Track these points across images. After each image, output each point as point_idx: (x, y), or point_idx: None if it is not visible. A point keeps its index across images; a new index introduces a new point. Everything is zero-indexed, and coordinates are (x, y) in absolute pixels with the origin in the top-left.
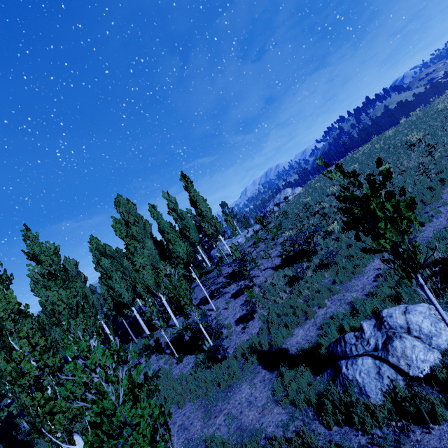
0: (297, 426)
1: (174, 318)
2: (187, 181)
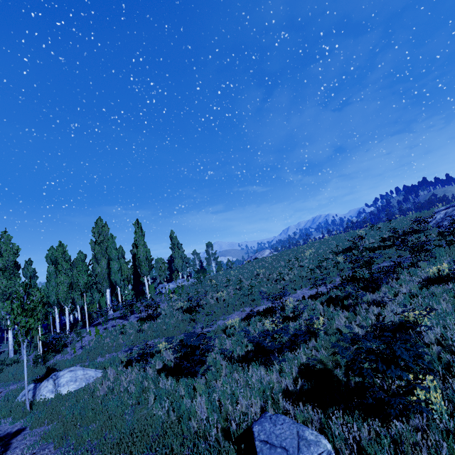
0: None
1: (68, 328)
2: (138, 227)
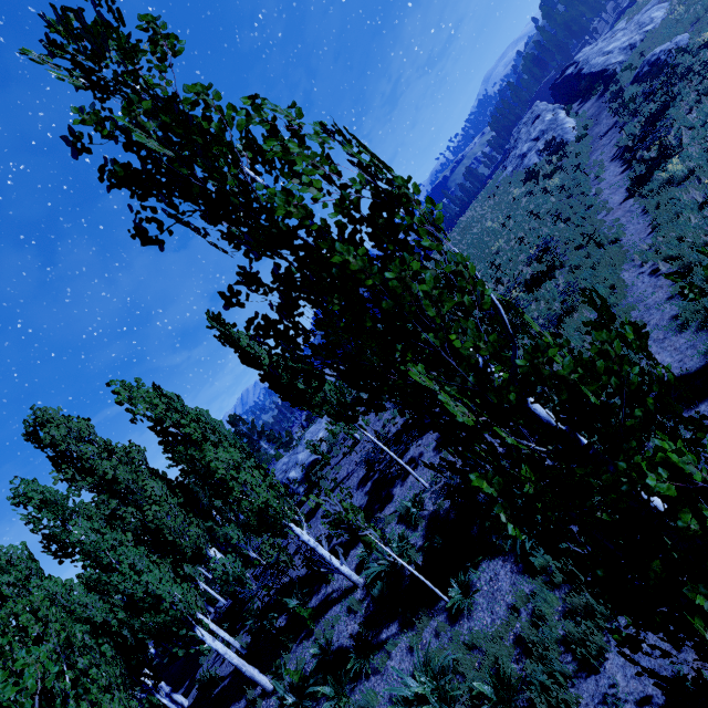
0: None
1: (343, 566)
2: (224, 325)
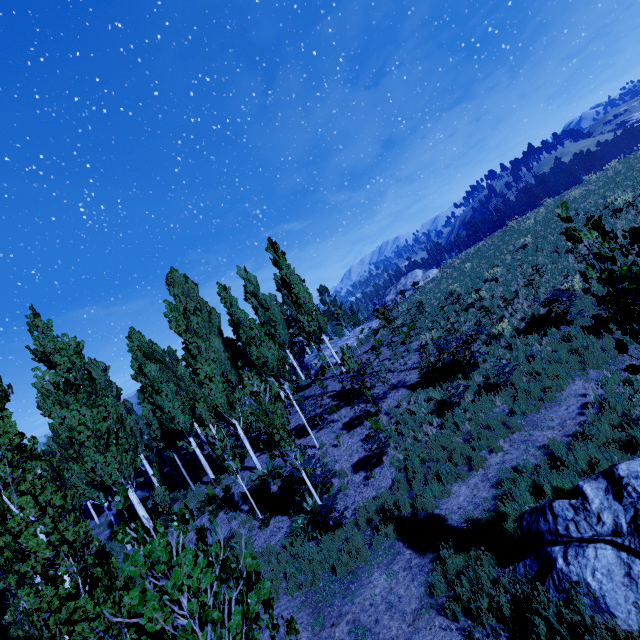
0: None
1: (254, 457)
2: (277, 252)
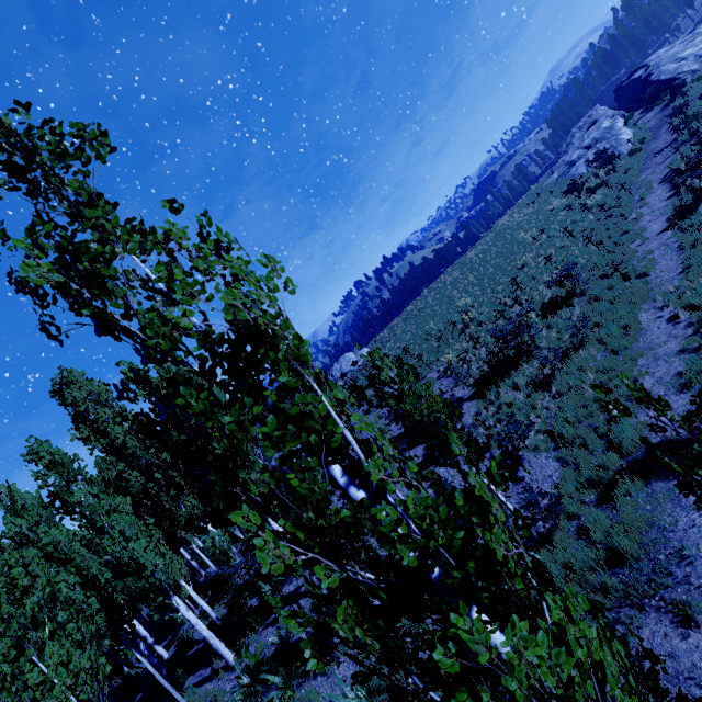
0: None
1: None
2: None
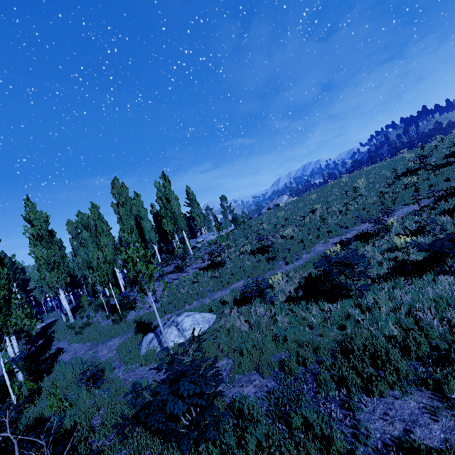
0: (112, 360)
1: (123, 289)
2: (166, 180)
